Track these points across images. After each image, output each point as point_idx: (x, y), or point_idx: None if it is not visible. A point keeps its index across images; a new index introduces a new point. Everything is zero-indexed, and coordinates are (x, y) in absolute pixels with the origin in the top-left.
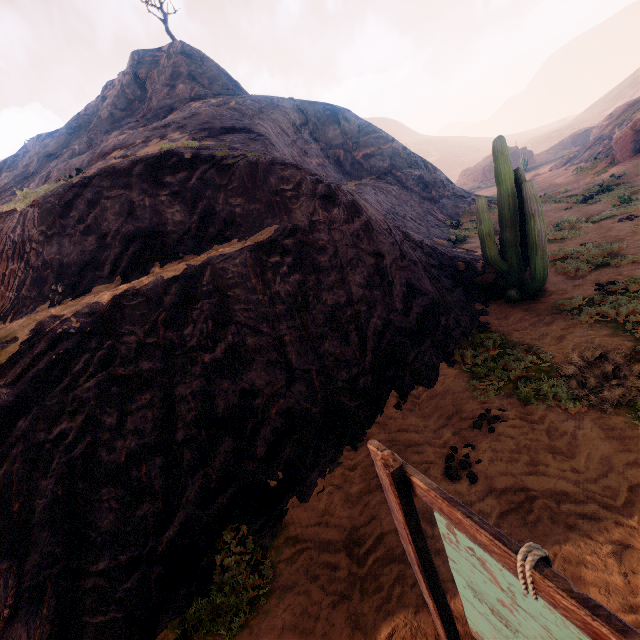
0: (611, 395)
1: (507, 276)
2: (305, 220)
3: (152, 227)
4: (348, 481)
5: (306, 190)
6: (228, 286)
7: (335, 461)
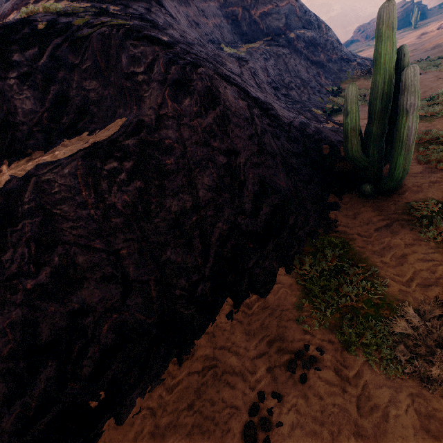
0: (440, 375)
1: (365, 170)
2: (152, 114)
3: (2, 117)
4: (162, 407)
5: (157, 74)
6: (53, 202)
7: (159, 376)
